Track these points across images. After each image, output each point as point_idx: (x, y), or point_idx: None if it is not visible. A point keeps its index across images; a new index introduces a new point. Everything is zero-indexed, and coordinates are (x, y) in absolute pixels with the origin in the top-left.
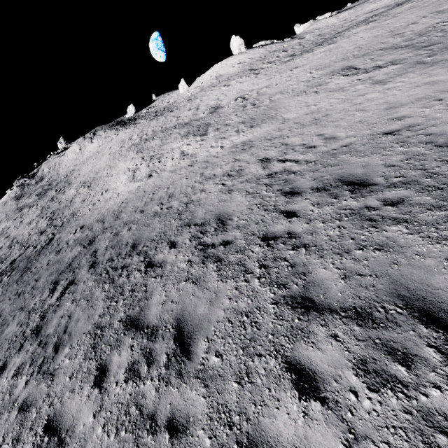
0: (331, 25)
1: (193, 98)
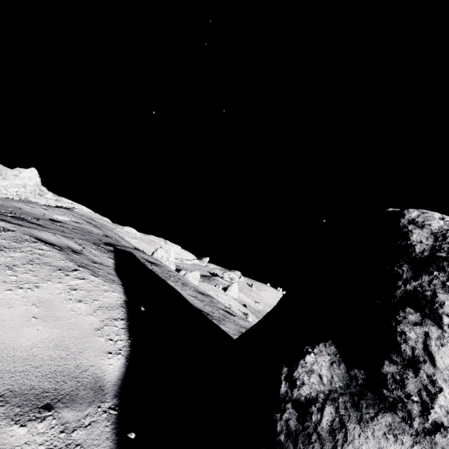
0: None
1: None
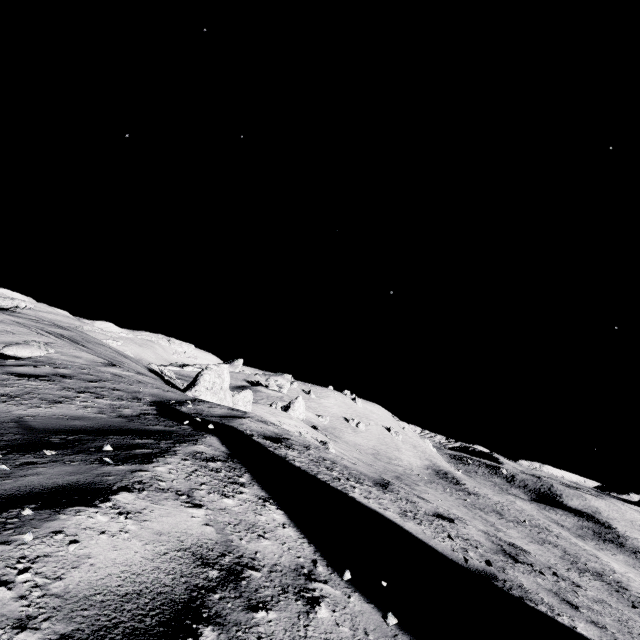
0: None
1: None
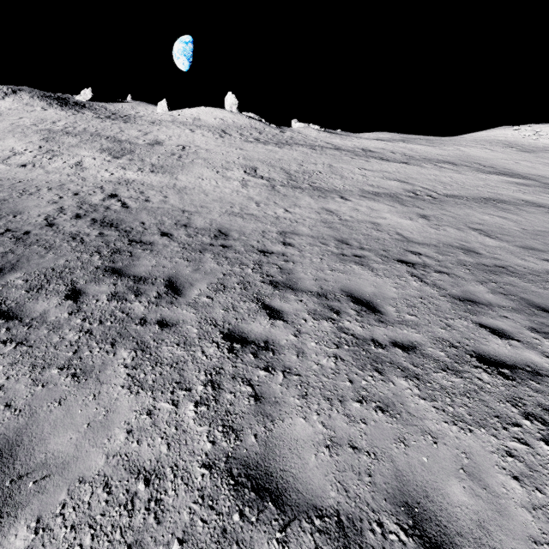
0: (307, 136)
1: (157, 123)
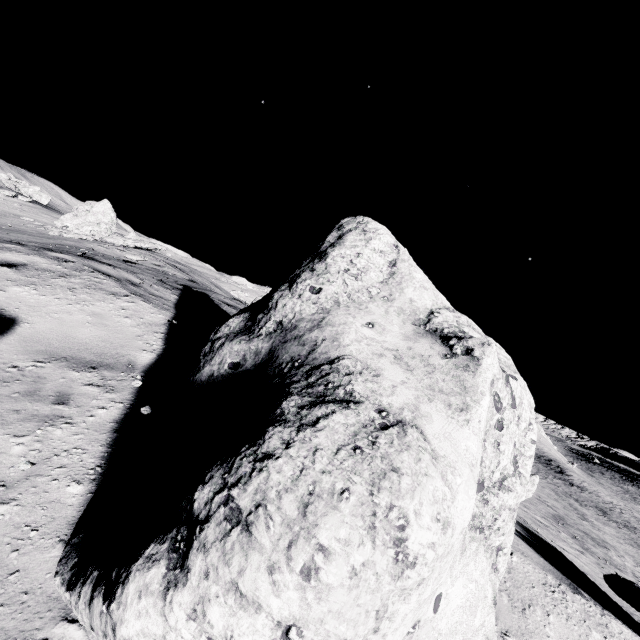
0: None
1: None
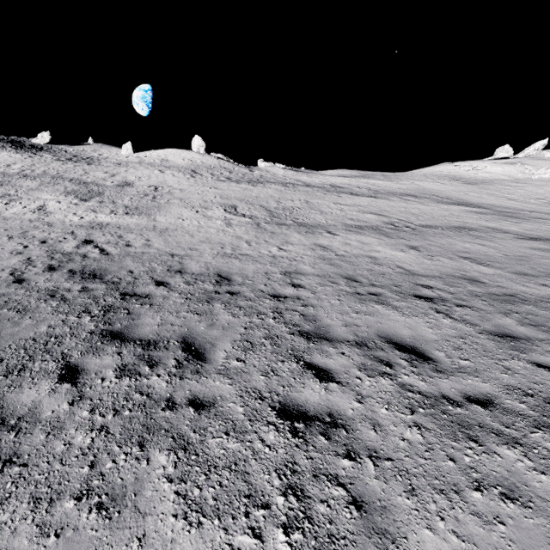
0: (276, 174)
1: (124, 164)
